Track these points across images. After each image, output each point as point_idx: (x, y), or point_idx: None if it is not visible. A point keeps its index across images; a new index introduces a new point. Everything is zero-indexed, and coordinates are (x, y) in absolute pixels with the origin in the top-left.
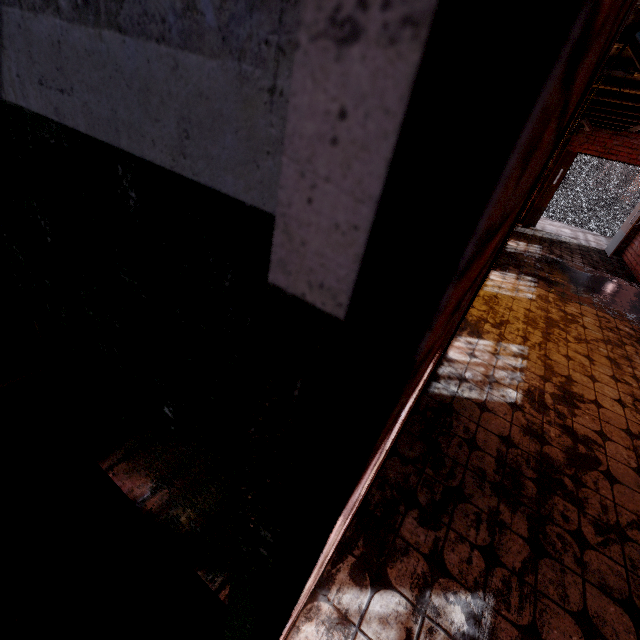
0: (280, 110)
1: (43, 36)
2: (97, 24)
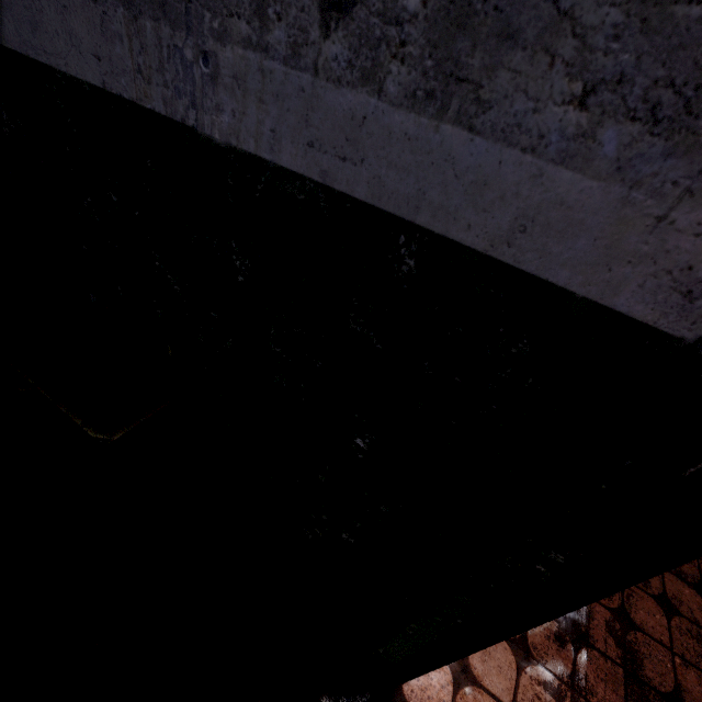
0: (663, 234)
1: (339, 107)
2: (437, 117)
